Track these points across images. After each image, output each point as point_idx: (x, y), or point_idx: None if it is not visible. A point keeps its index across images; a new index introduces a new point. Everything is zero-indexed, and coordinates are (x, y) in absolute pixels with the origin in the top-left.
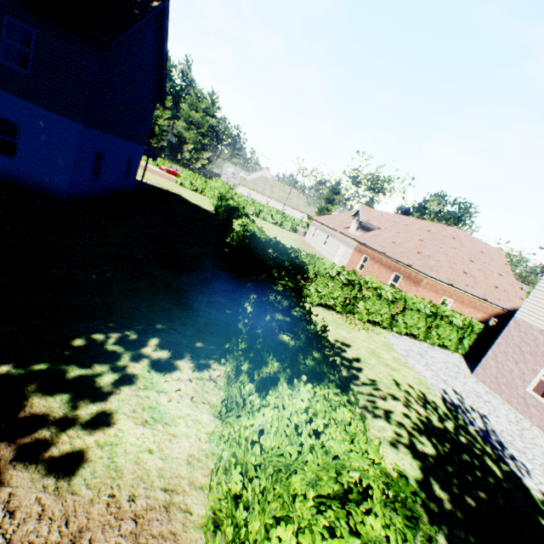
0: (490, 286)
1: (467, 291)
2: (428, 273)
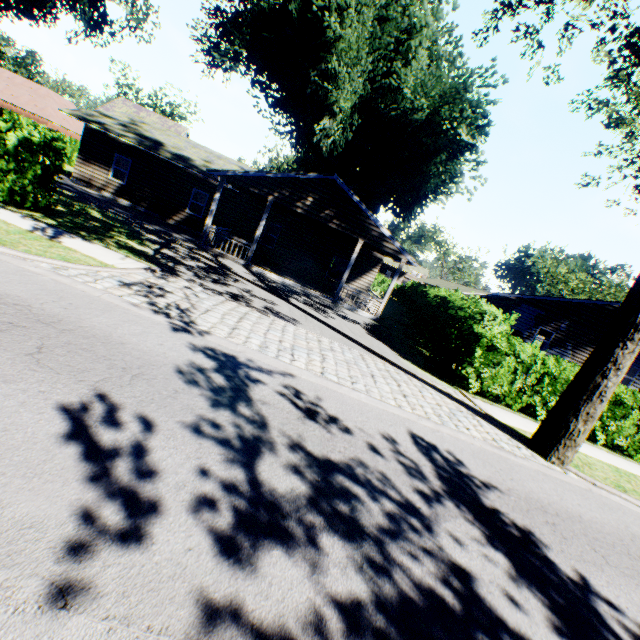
0: (77, 127)
1: (70, 130)
2: (51, 120)
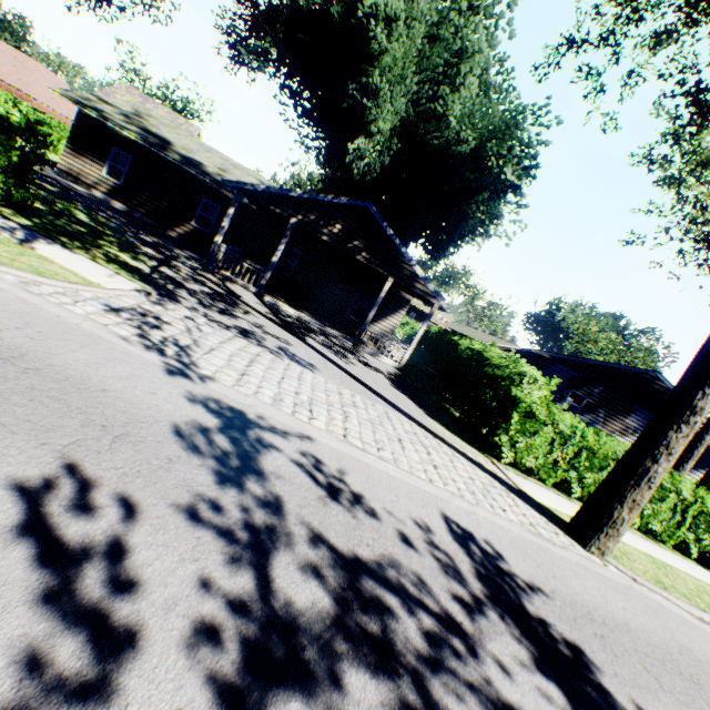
0: (69, 110)
1: (60, 113)
2: (37, 98)
